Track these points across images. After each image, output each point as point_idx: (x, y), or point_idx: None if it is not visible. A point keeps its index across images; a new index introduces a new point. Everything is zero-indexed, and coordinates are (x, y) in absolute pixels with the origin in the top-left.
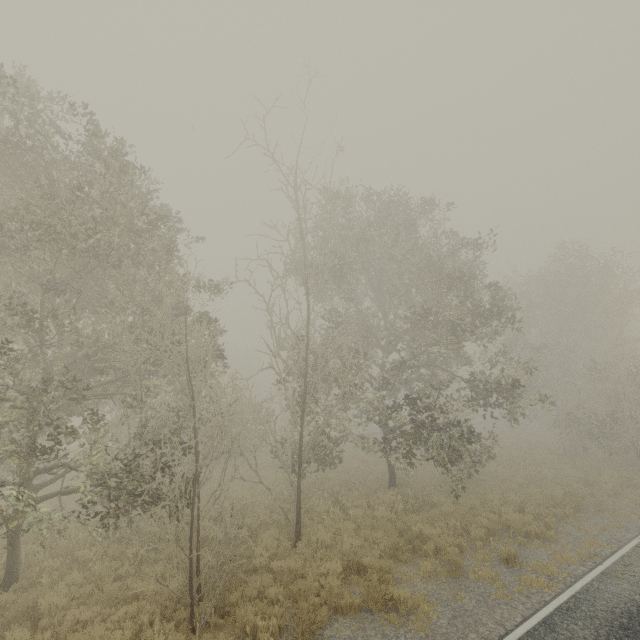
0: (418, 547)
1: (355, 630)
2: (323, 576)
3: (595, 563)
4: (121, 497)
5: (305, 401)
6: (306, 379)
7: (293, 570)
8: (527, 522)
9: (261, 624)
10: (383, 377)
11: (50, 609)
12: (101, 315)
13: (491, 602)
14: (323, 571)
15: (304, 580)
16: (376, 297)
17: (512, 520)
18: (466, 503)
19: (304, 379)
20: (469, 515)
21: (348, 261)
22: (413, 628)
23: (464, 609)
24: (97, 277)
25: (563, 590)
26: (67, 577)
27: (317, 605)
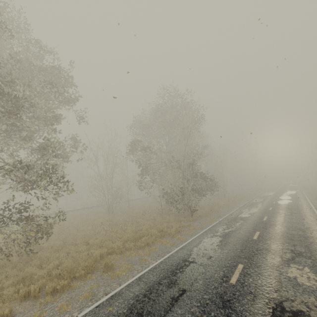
0: None
1: None
2: None
3: None
4: None
5: None
6: None
7: None
8: None
9: None
10: None
11: None
12: None
13: None
14: None
15: None
16: None
17: None
18: None
19: None
20: None
21: None
22: None
23: None
24: None
25: None
26: None
27: None
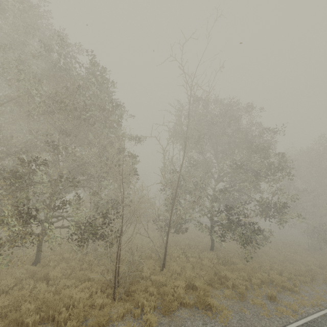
0: (223, 282)
1: (190, 315)
2: (176, 287)
3: (320, 309)
4: (85, 233)
5: (174, 201)
6: (176, 190)
7: (161, 281)
8: (283, 281)
9: (146, 303)
10: (214, 194)
11: (54, 277)
12: (85, 148)
13: (260, 316)
14: (176, 284)
15: (166, 287)
16: (215, 153)
17: (275, 278)
18: (250, 265)
19: (175, 190)
20: (252, 271)
21: (203, 133)
22: (219, 320)
23: (245, 317)
24: (85, 130)
25: (300, 319)
26: (60, 265)
27: (172, 300)
